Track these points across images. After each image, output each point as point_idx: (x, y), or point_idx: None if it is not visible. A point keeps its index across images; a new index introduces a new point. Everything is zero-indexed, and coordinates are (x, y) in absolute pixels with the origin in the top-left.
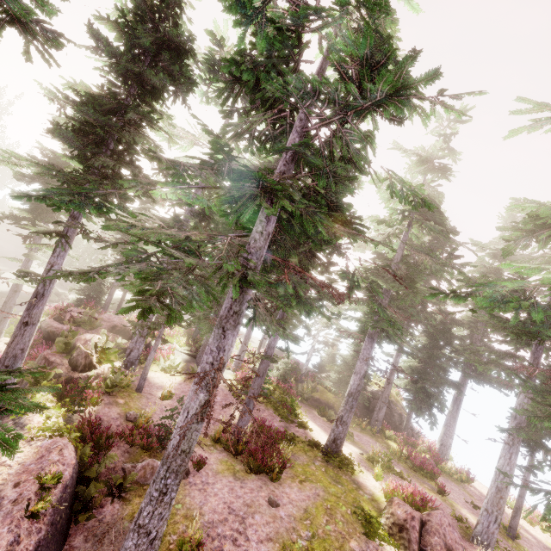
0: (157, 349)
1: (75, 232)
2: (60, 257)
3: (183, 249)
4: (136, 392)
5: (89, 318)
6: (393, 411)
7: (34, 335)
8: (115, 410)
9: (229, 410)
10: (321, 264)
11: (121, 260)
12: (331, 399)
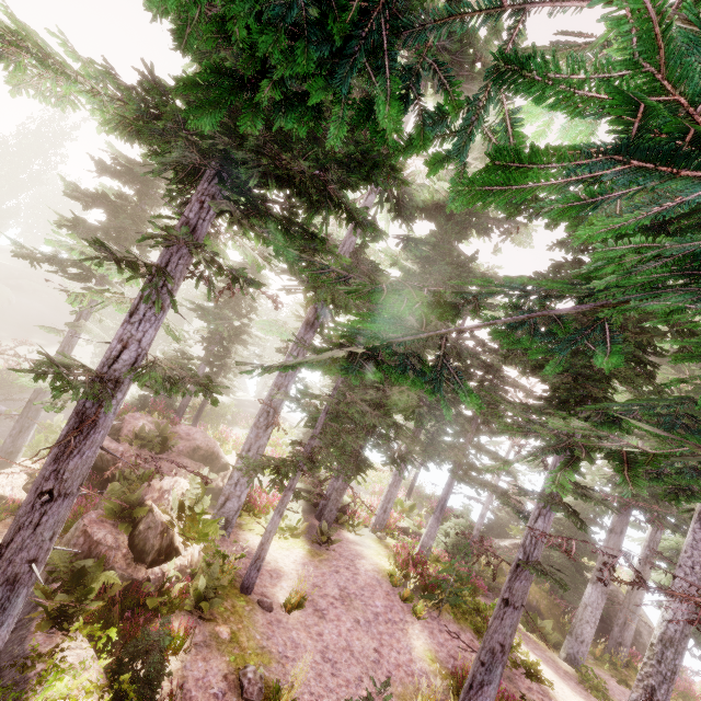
0: (260, 491)
1: (184, 270)
2: (146, 330)
3: (529, 324)
4: (242, 593)
5: (160, 434)
6: (638, 623)
7: (64, 520)
8: (217, 664)
9: (403, 635)
10: (644, 374)
11: (210, 340)
12: (533, 594)
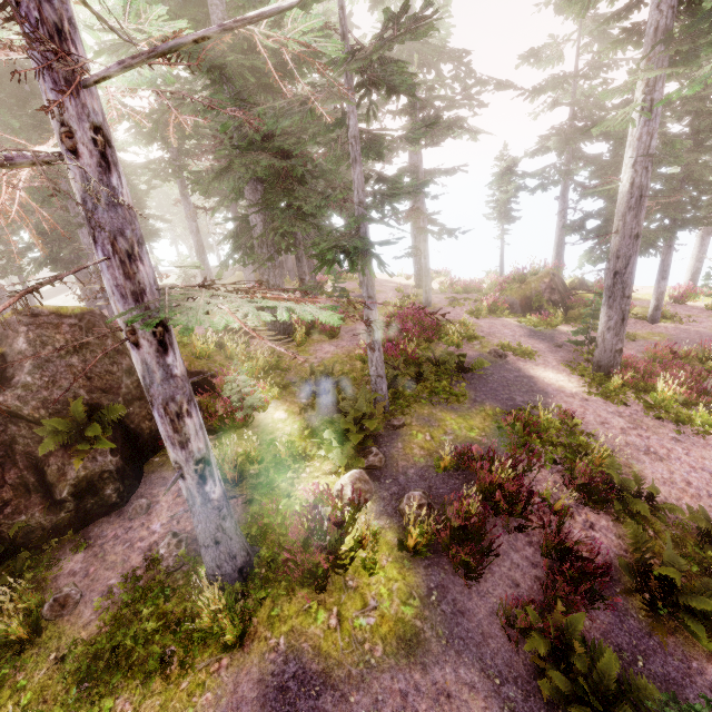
0: None
1: None
2: None
3: None
4: None
5: None
6: None
7: None
8: None
9: None
10: None
11: None
12: None
